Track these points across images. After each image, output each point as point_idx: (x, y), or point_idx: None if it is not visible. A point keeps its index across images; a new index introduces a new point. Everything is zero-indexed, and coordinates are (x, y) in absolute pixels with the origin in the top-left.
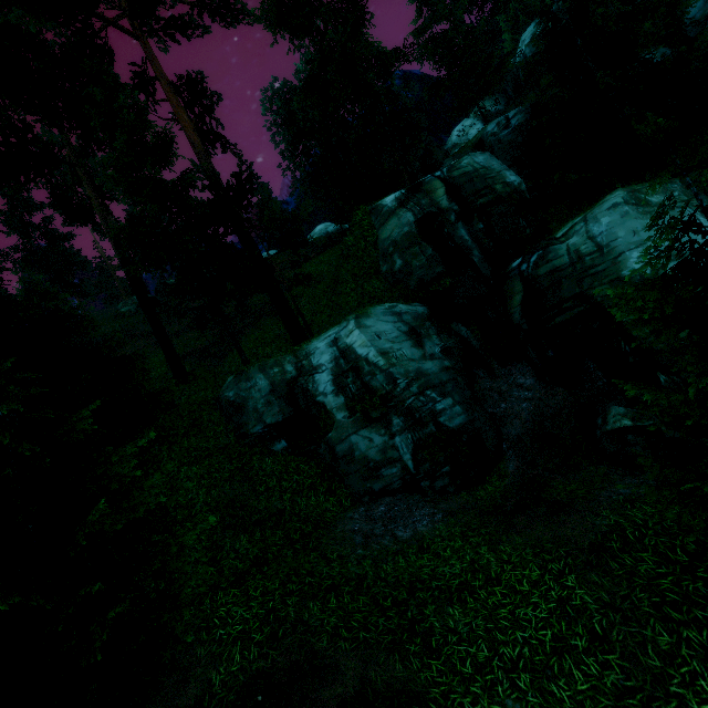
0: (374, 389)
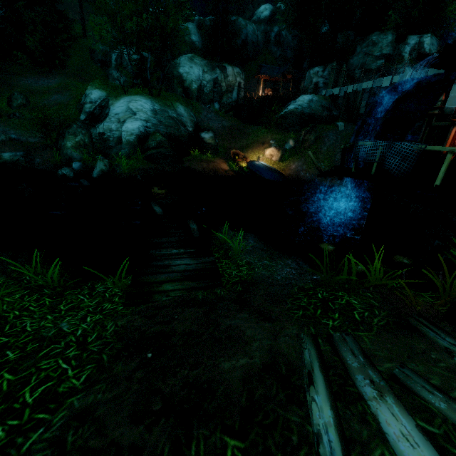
0: (123, 65)
